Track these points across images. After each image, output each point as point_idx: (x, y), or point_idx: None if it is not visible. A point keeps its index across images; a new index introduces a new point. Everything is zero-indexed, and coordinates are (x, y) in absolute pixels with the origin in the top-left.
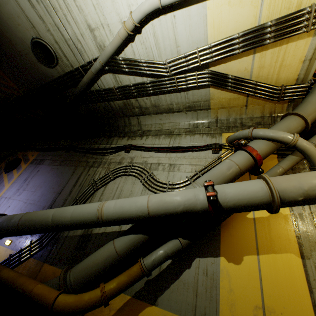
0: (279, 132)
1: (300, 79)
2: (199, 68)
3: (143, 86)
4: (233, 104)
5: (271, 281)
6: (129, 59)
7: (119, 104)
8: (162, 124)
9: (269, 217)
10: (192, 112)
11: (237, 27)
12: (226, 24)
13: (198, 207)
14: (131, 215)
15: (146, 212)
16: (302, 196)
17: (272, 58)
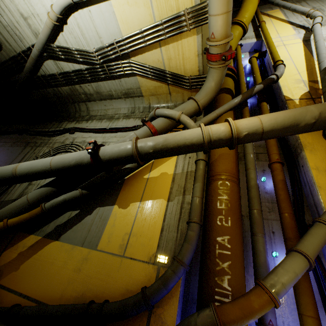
0: (170, 110)
1: (201, 71)
2: (123, 58)
3: (81, 73)
4: (159, 92)
5: (142, 217)
6: (62, 46)
7: (66, 90)
8: (107, 110)
9: (158, 177)
10: (130, 99)
11: (140, 23)
12: (131, 20)
13: (85, 160)
14: (38, 169)
15: (49, 166)
16: (152, 149)
17: (175, 51)
